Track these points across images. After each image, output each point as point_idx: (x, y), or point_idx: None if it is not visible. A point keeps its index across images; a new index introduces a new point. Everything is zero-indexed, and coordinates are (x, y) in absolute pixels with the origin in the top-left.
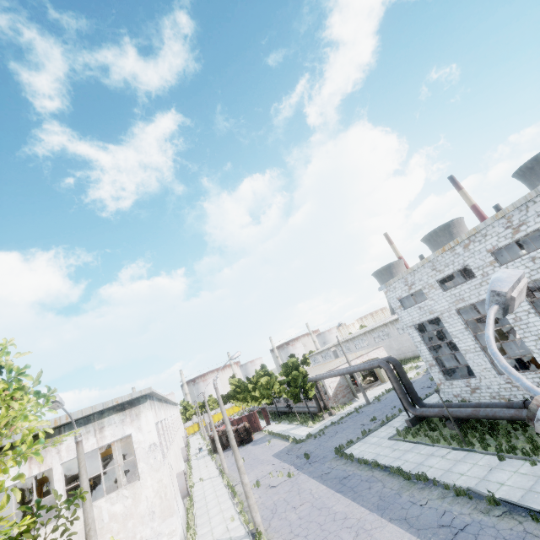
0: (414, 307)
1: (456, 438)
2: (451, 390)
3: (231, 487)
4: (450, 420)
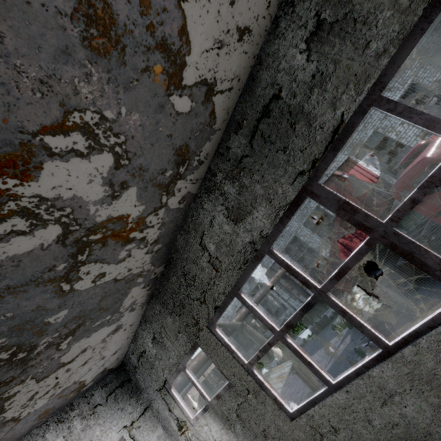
0: (221, 318)
1: None
2: (250, 356)
3: None
4: None
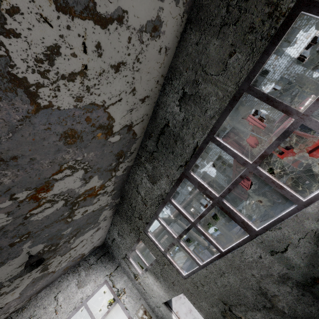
0: (169, 208)
1: (187, 244)
2: None
3: (122, 316)
4: (187, 241)
